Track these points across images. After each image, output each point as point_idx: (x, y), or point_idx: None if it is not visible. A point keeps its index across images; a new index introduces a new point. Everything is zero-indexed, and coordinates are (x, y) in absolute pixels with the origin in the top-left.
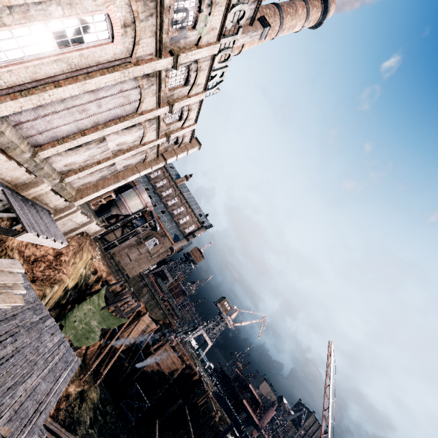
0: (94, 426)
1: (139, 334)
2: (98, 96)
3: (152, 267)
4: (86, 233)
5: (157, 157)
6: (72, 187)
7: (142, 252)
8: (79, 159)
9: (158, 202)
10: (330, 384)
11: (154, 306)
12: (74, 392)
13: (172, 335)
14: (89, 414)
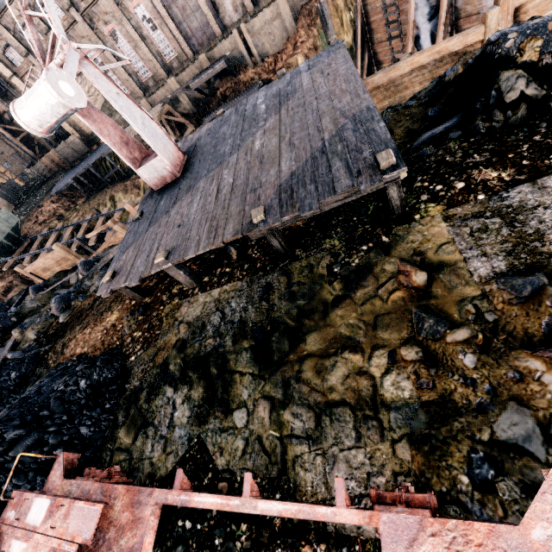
0: None
1: None
2: (171, 1)
3: None
4: None
5: None
6: None
7: None
8: None
9: None
10: None
11: None
12: None
13: None
14: None
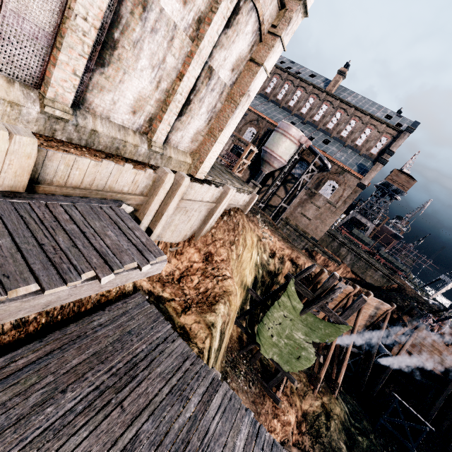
0: (355, 451)
1: (367, 320)
2: None
3: (340, 218)
4: (233, 210)
5: (280, 7)
6: (180, 152)
7: (319, 206)
8: (144, 86)
9: (313, 132)
10: None
11: (364, 268)
12: (310, 409)
13: (427, 318)
14: (341, 437)
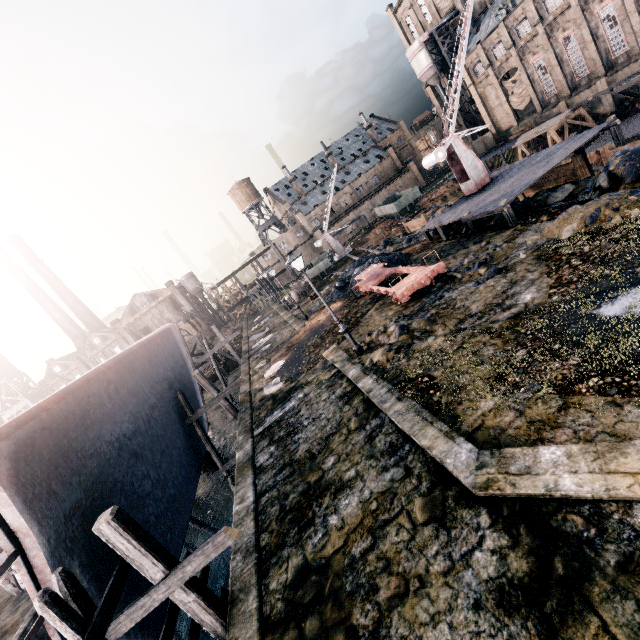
0: None
1: None
2: None
3: None
4: None
5: None
6: None
7: None
8: None
9: None
10: (462, 43)
11: None
12: None
13: None
14: None
